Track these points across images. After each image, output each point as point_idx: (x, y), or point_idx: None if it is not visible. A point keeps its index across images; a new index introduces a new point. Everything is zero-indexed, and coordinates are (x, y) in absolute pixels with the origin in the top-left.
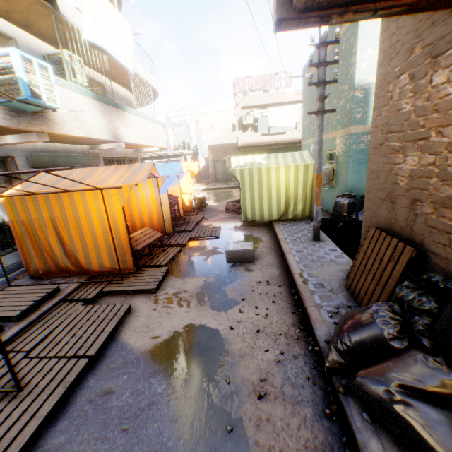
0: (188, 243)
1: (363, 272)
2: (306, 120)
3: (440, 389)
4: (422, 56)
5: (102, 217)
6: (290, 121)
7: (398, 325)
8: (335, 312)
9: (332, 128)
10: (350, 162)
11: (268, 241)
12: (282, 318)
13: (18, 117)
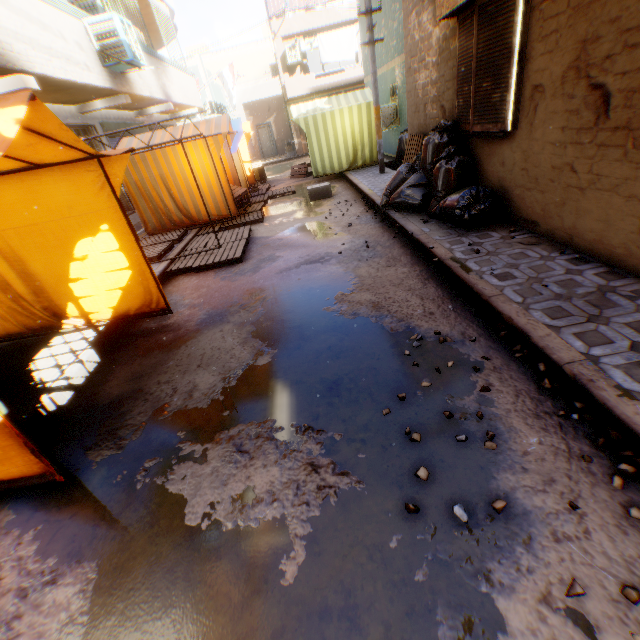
0: (268, 201)
1: None
2: (365, 50)
3: (420, 181)
4: (419, 1)
5: (204, 168)
6: (348, 53)
7: (409, 168)
8: None
9: (391, 58)
10: None
11: (341, 186)
12: (358, 209)
13: (115, 80)
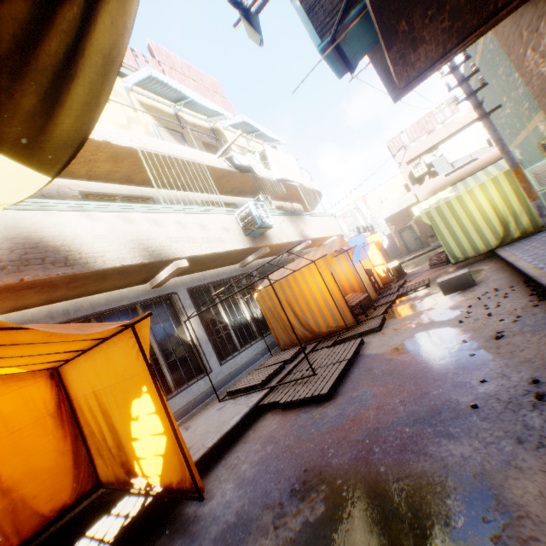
0: (396, 300)
1: None
2: None
3: None
4: (528, 35)
5: (318, 285)
6: (476, 143)
7: None
8: None
9: (525, 119)
10: None
11: (490, 267)
12: (515, 302)
13: (255, 240)
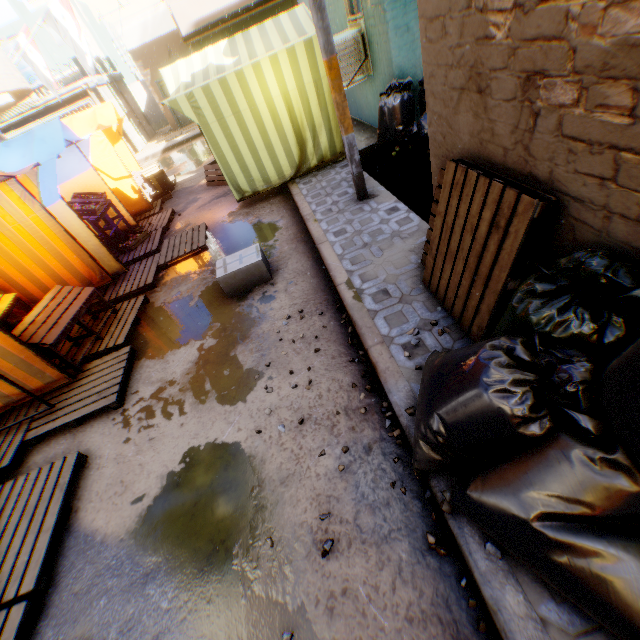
0: (158, 278)
1: (447, 257)
2: None
3: (621, 511)
4: None
5: None
6: None
7: (531, 394)
8: (415, 344)
9: None
10: (388, 9)
11: (288, 225)
12: (335, 380)
13: None
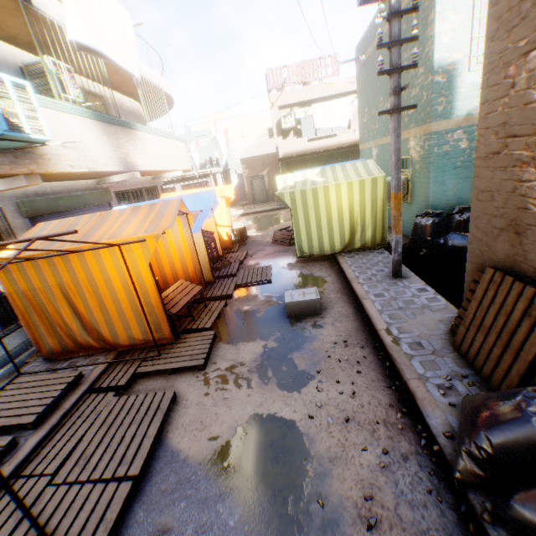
0: (233, 292)
1: (479, 329)
2: (364, 117)
3: None
4: None
5: (125, 278)
6: (342, 120)
7: None
8: (448, 387)
9: (402, 126)
10: (431, 171)
11: (334, 281)
12: (374, 397)
13: None
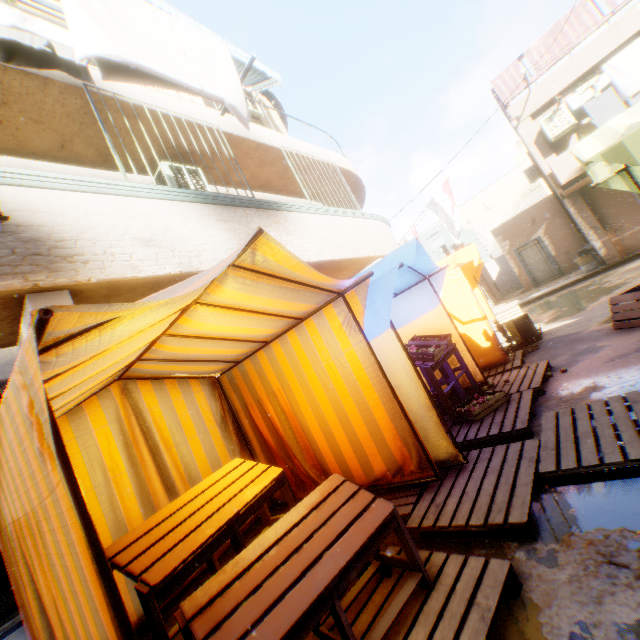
0: (534, 504)
1: None
2: None
3: None
4: None
5: (52, 518)
6: None
7: None
8: None
9: None
10: None
11: None
12: None
13: None
